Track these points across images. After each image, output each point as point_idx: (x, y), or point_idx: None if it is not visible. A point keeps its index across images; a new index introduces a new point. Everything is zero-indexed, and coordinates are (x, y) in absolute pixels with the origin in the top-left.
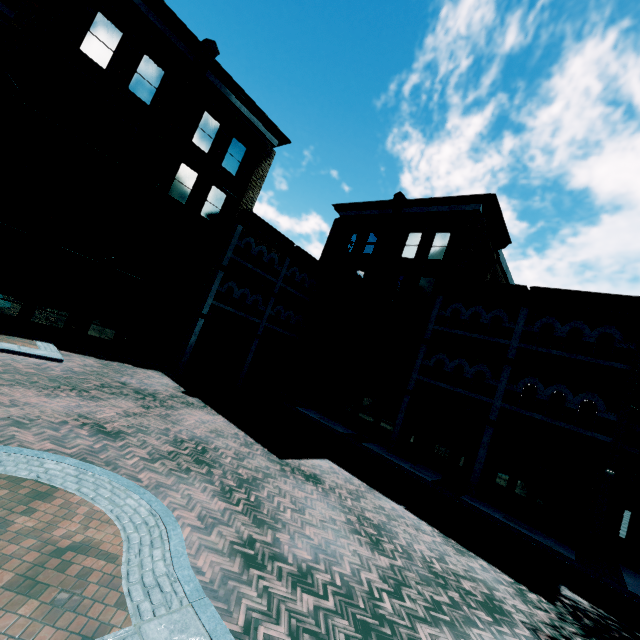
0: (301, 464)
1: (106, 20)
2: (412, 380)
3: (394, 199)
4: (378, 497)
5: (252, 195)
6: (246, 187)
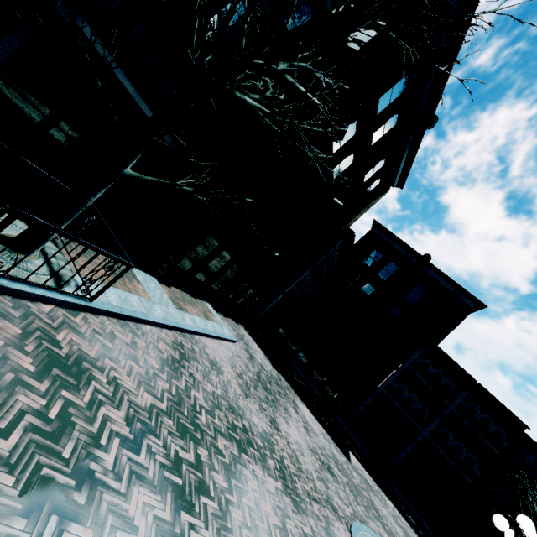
0: (355, 466)
1: (406, 78)
2: (379, 390)
3: (423, 256)
4: (384, 495)
5: (358, 216)
6: (359, 210)
